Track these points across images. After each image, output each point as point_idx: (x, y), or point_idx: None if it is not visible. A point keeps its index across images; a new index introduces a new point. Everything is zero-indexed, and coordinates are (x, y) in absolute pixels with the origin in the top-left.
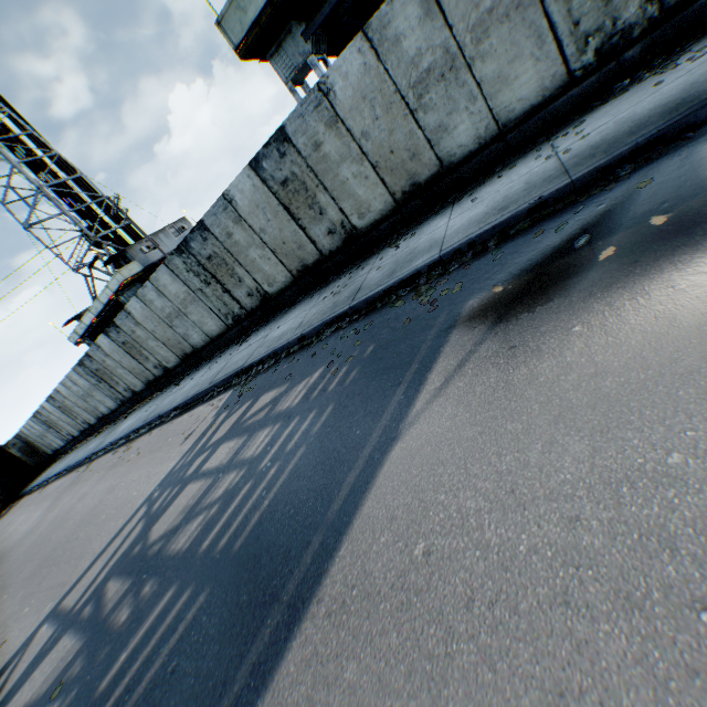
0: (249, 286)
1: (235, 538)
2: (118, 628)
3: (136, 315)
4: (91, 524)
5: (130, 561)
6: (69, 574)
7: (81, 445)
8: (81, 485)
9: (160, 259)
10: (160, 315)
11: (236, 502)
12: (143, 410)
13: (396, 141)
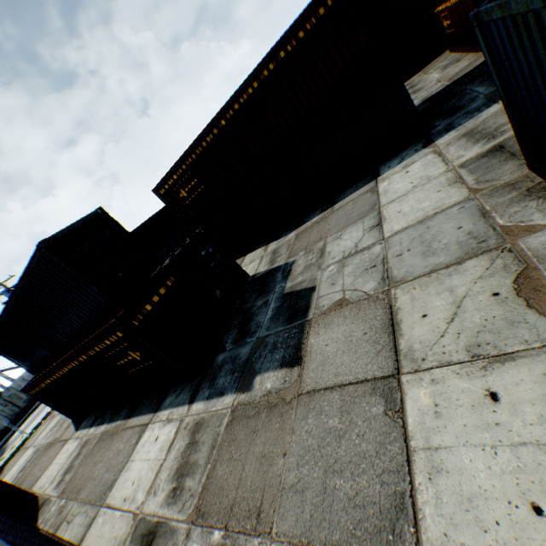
0: None
1: None
2: None
3: None
4: None
5: None
6: None
7: None
8: None
9: None
10: None
11: None
12: None
13: None
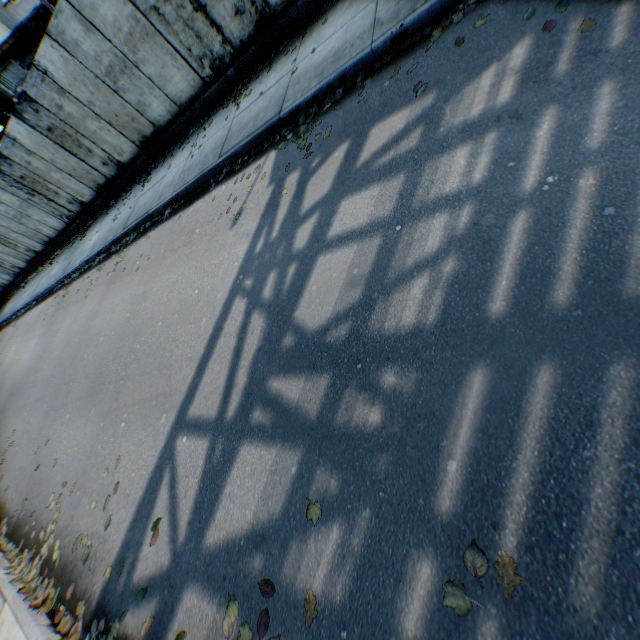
0: None
1: (607, 282)
2: (377, 432)
3: (56, 76)
4: (141, 335)
5: (291, 356)
6: (162, 386)
7: (34, 277)
8: (75, 307)
9: (30, 18)
10: (96, 71)
11: (516, 242)
12: (106, 221)
13: None
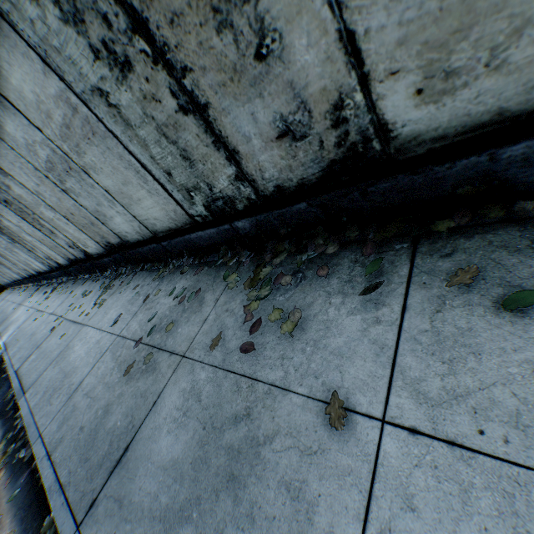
0: (17, 271)
1: None
2: None
3: None
4: None
5: None
6: None
7: (9, 290)
8: None
9: None
10: None
11: None
12: (10, 297)
13: (18, 258)
